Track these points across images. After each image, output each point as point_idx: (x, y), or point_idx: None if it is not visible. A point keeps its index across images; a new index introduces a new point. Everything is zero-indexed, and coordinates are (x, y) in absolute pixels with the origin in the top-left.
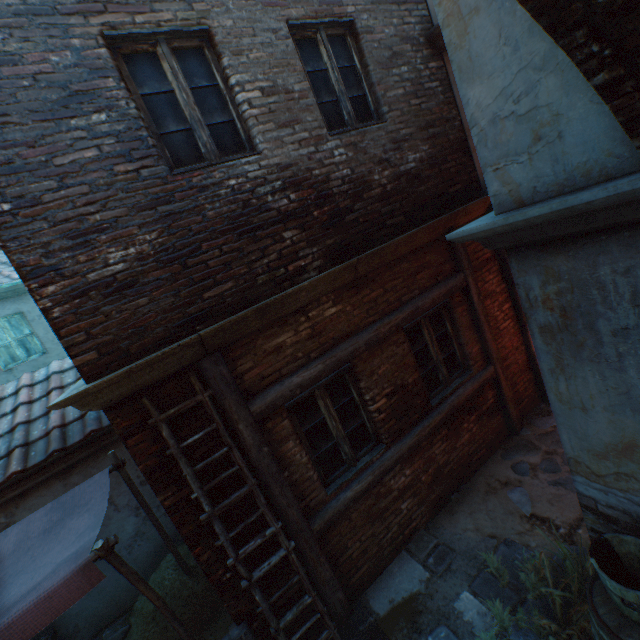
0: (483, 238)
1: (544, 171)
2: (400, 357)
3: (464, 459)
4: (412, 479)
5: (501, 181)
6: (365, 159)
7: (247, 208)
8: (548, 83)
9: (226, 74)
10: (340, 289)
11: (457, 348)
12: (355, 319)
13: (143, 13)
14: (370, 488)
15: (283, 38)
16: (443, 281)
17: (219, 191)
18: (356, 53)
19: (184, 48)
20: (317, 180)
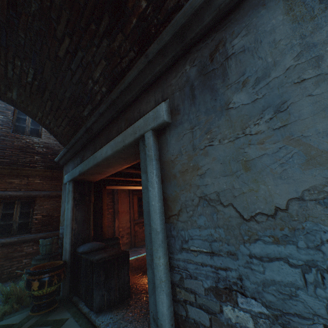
0: (60, 162)
1: None
2: (56, 206)
3: None
4: (35, 251)
5: None
6: None
7: (28, 147)
8: None
9: None
10: (45, 177)
11: None
12: (46, 187)
13: None
14: (14, 243)
15: None
16: None
17: (22, 140)
18: None
19: None
20: (55, 149)
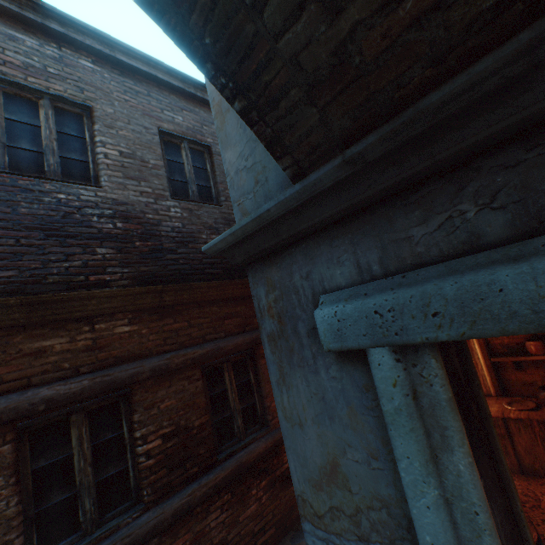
0: (227, 252)
1: (261, 204)
2: (191, 394)
3: (247, 540)
4: None
5: (242, 212)
6: (198, 222)
7: (68, 218)
8: (259, 148)
9: (94, 134)
10: (142, 311)
11: (258, 400)
12: (150, 343)
13: (38, 79)
14: None
15: (152, 134)
16: (250, 331)
17: (44, 197)
18: (209, 163)
19: (66, 110)
20: (149, 221)
